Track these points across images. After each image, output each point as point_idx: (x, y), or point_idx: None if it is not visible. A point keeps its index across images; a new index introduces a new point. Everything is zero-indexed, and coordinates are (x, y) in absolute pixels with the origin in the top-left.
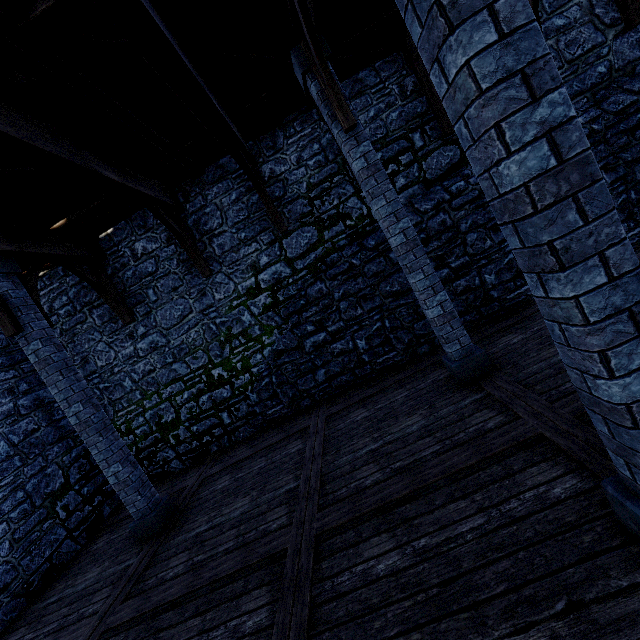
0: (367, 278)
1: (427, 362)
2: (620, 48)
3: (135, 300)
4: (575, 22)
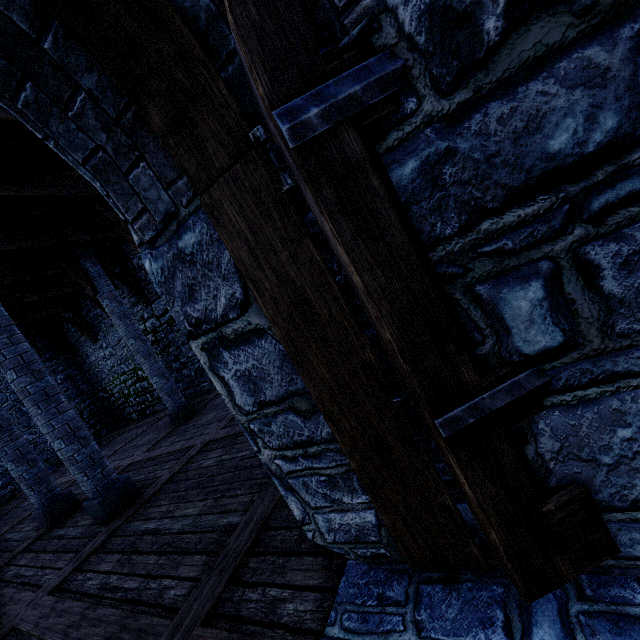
0: None
1: (207, 396)
2: None
3: (98, 329)
4: None
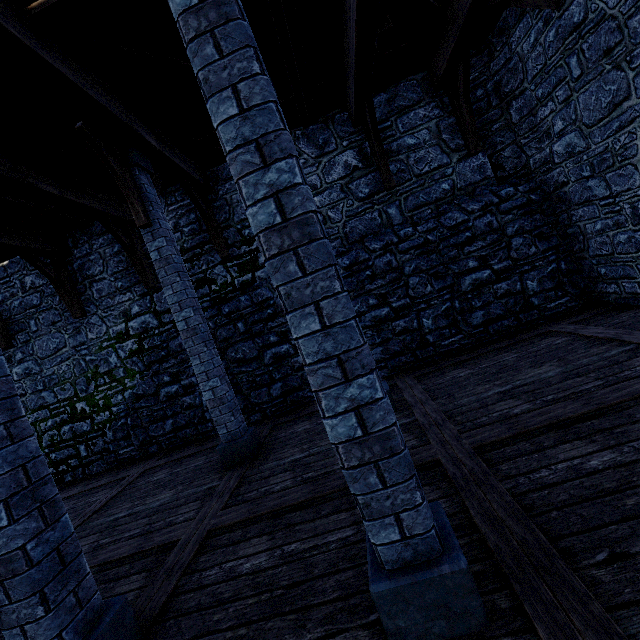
0: (219, 341)
1: None
2: (463, 170)
3: (18, 328)
4: (424, 143)
